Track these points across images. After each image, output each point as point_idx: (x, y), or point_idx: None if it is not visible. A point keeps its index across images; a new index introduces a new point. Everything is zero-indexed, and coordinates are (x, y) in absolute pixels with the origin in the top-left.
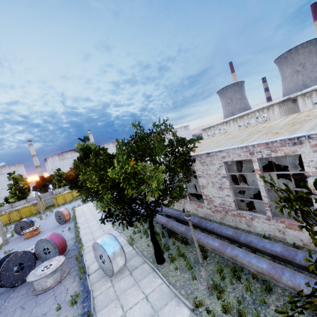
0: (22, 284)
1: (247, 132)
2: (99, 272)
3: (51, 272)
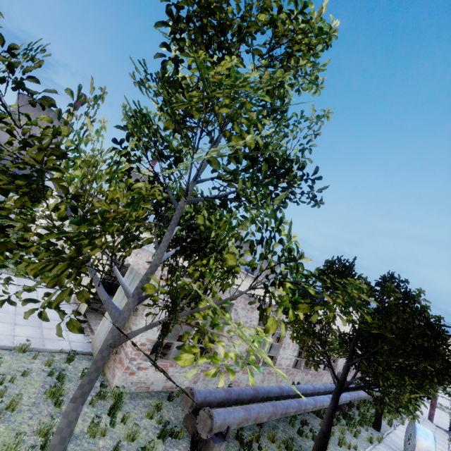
0: None
1: None
2: None
3: None
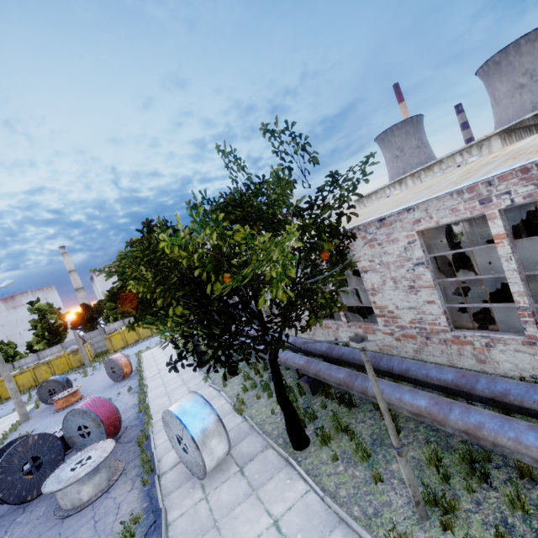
0: (40, 495)
1: (459, 172)
2: (180, 468)
3: (87, 472)
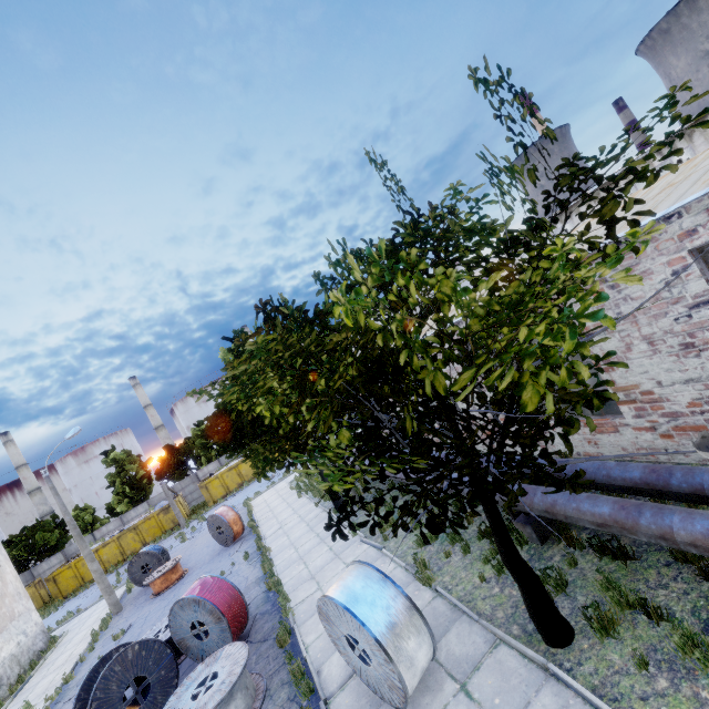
0: None
1: None
2: (356, 687)
3: (217, 703)
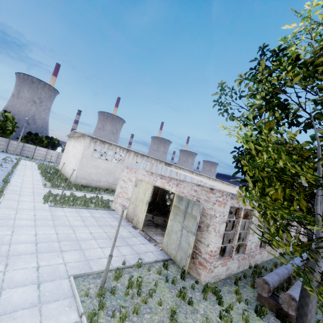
0: None
1: None
2: None
3: None
